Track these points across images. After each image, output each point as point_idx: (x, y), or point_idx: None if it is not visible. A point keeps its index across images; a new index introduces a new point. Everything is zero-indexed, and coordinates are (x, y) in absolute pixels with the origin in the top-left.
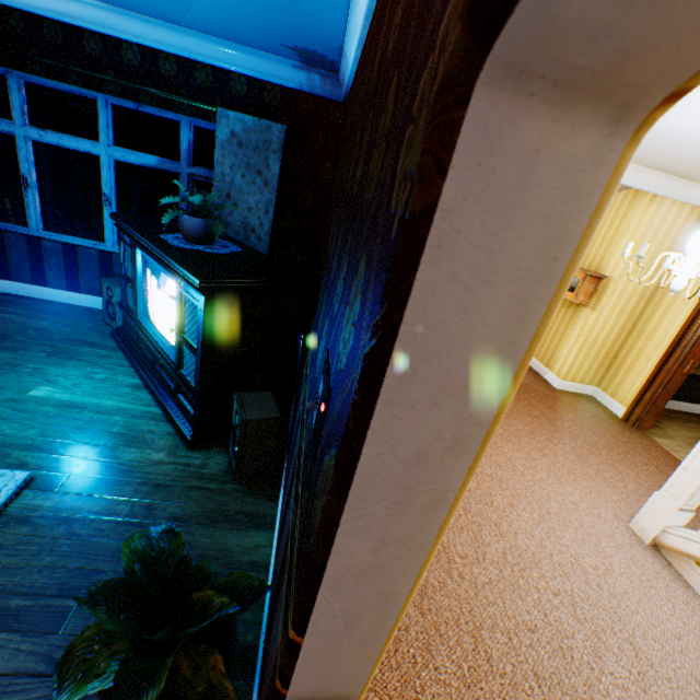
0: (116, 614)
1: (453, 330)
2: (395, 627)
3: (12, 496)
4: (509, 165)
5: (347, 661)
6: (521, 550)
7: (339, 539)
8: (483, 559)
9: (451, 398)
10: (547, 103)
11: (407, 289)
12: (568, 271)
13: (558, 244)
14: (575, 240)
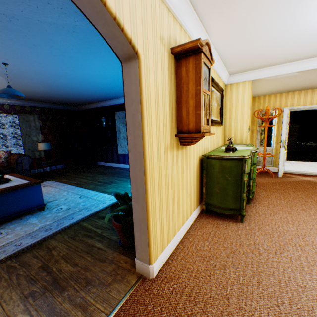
0: (118, 199)
1: (130, 92)
2: (145, 165)
3: (117, 201)
4: (128, 69)
5: (139, 178)
6: (314, 259)
7: (128, 137)
8: (279, 253)
9: (134, 103)
10: (128, 62)
11: (124, 89)
12: (139, 77)
13: (136, 75)
14: (138, 73)
